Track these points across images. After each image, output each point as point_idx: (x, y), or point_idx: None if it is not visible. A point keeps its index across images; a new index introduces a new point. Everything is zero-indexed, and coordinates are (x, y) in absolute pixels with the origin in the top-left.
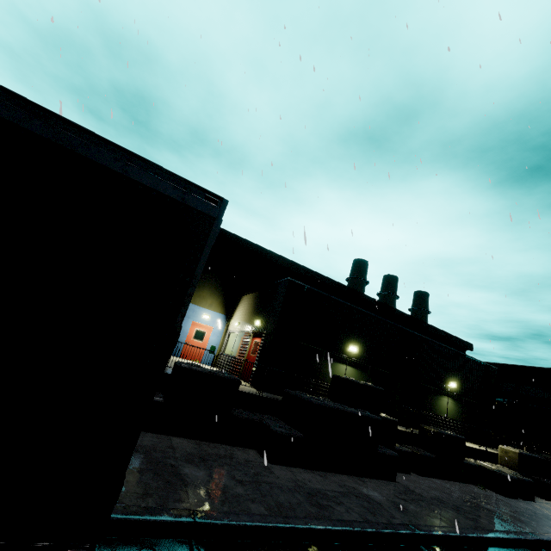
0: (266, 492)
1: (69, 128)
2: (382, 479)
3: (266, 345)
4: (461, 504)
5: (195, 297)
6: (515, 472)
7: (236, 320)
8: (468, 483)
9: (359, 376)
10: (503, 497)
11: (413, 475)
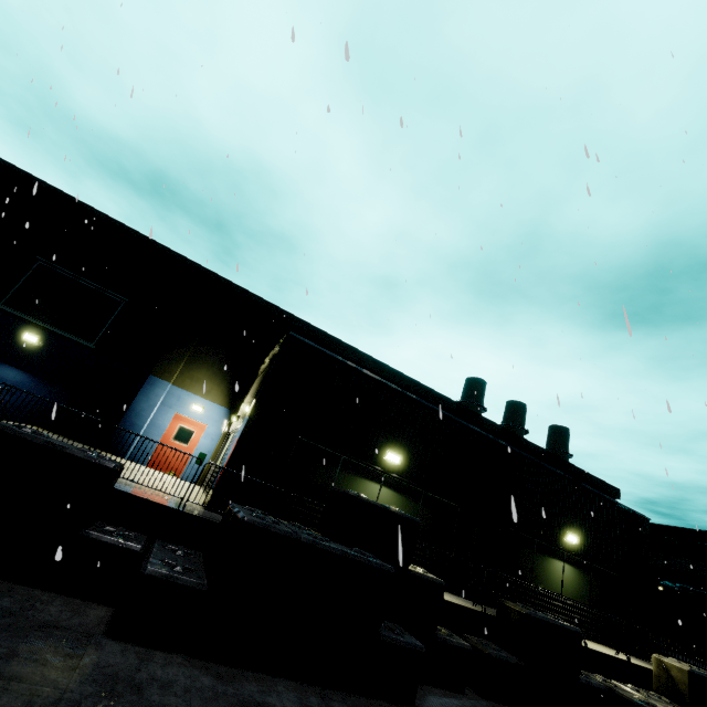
0: None
1: None
2: (382, 699)
3: (237, 436)
4: None
5: (185, 378)
6: None
7: (238, 415)
8: None
9: (403, 506)
10: None
11: (470, 697)
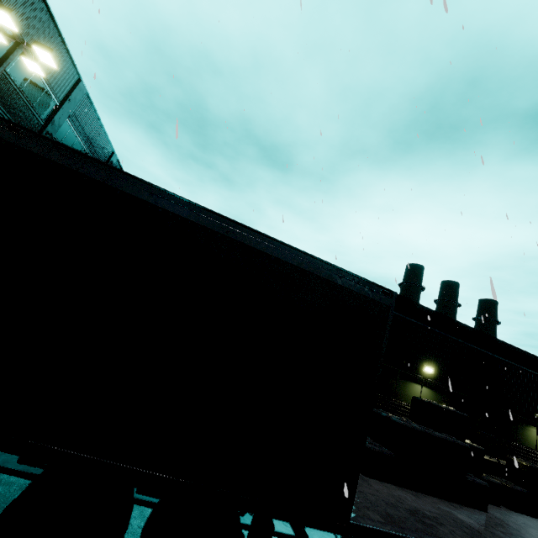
0: (374, 502)
1: (308, 258)
2: (473, 508)
3: None
4: None
5: None
6: None
7: None
8: None
9: (435, 397)
10: None
11: (504, 508)
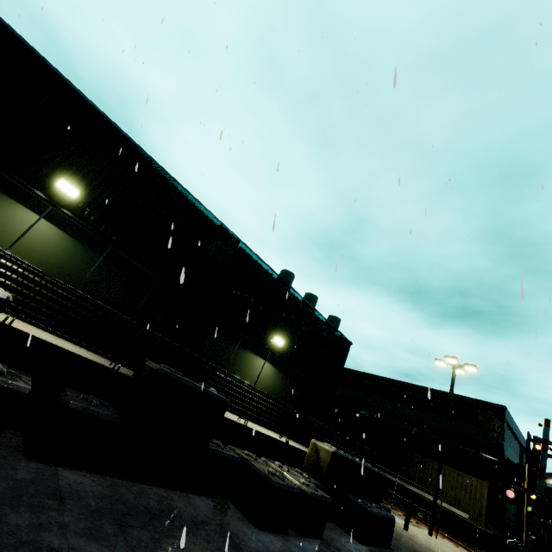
0: None
1: None
2: None
3: None
4: None
5: None
6: (316, 483)
7: None
8: (202, 494)
9: (71, 253)
10: (251, 528)
11: None
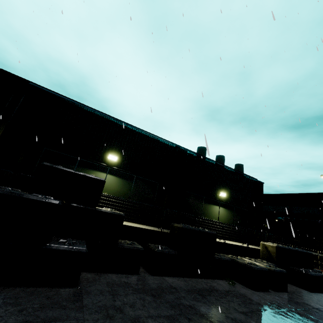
0: None
1: None
2: (44, 286)
3: None
4: (155, 315)
5: None
6: (272, 264)
7: None
8: (219, 279)
9: (122, 184)
10: (250, 291)
11: (140, 275)
